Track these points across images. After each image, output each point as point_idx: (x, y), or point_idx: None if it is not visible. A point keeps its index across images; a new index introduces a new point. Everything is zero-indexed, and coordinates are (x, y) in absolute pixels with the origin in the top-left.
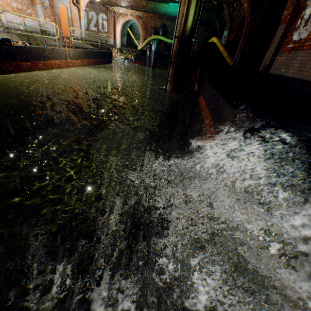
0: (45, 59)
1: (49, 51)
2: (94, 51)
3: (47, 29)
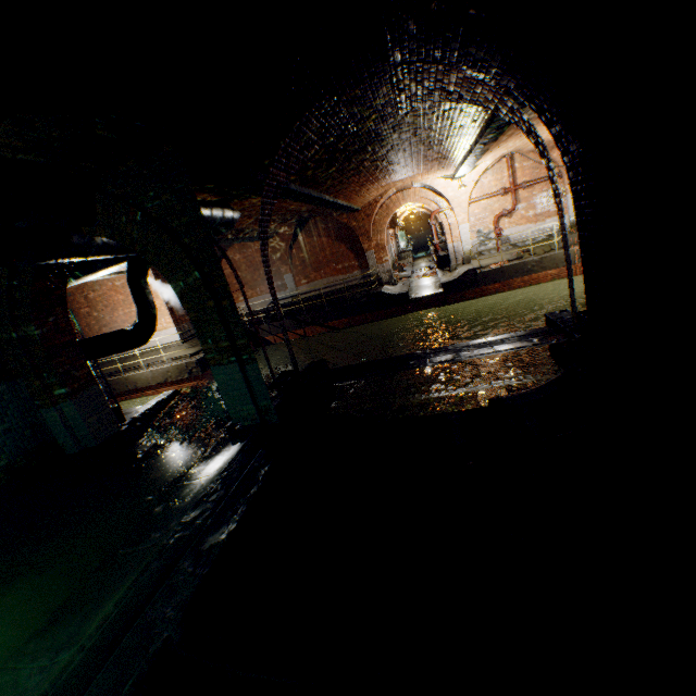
0: (524, 274)
1: (534, 263)
2: None
3: (537, 236)
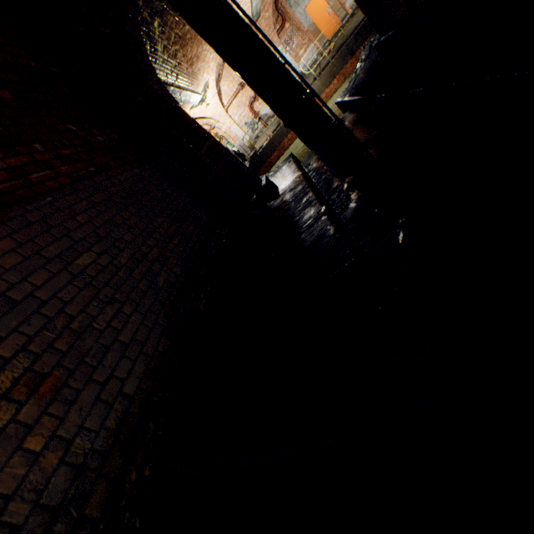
0: (287, 135)
1: None
2: (361, 26)
3: None
